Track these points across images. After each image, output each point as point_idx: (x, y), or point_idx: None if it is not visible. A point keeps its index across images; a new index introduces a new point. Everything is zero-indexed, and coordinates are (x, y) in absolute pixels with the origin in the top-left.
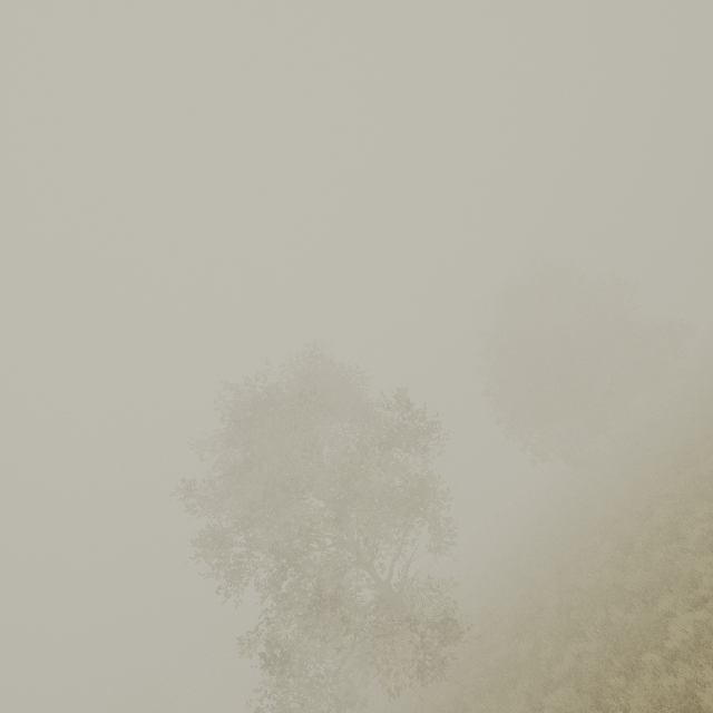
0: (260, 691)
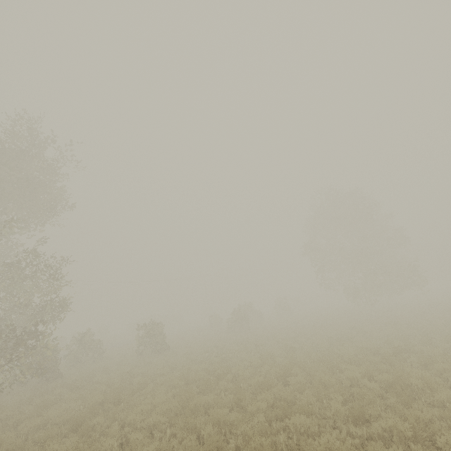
0: None
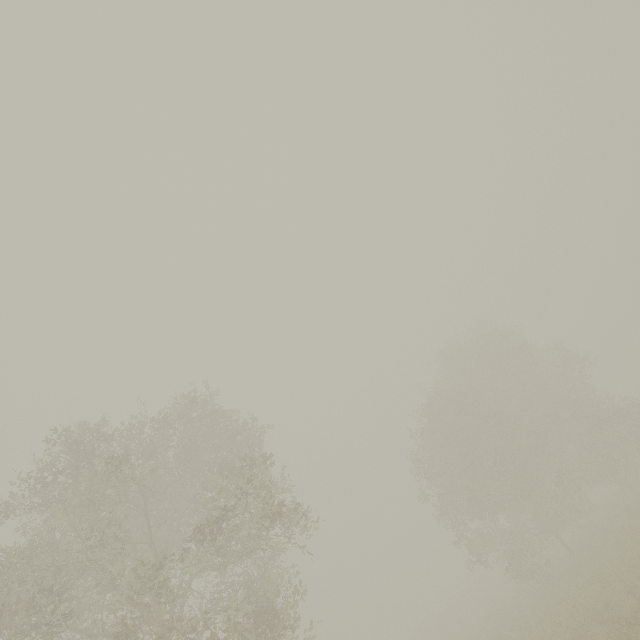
0: None
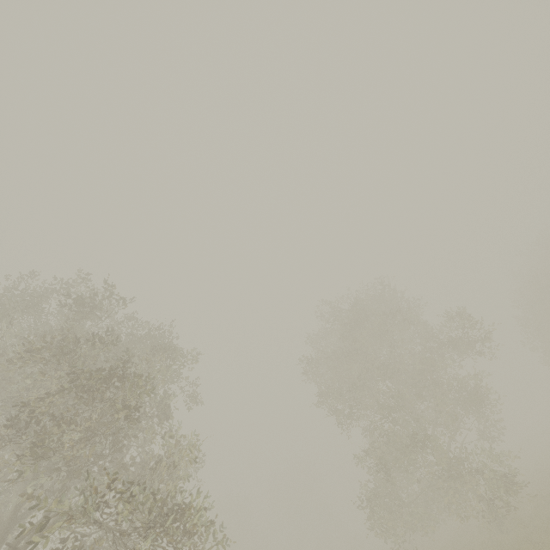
0: (359, 497)
